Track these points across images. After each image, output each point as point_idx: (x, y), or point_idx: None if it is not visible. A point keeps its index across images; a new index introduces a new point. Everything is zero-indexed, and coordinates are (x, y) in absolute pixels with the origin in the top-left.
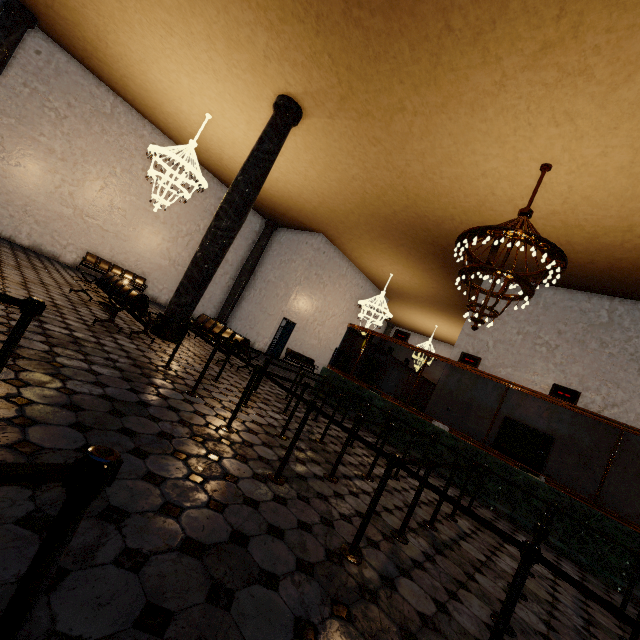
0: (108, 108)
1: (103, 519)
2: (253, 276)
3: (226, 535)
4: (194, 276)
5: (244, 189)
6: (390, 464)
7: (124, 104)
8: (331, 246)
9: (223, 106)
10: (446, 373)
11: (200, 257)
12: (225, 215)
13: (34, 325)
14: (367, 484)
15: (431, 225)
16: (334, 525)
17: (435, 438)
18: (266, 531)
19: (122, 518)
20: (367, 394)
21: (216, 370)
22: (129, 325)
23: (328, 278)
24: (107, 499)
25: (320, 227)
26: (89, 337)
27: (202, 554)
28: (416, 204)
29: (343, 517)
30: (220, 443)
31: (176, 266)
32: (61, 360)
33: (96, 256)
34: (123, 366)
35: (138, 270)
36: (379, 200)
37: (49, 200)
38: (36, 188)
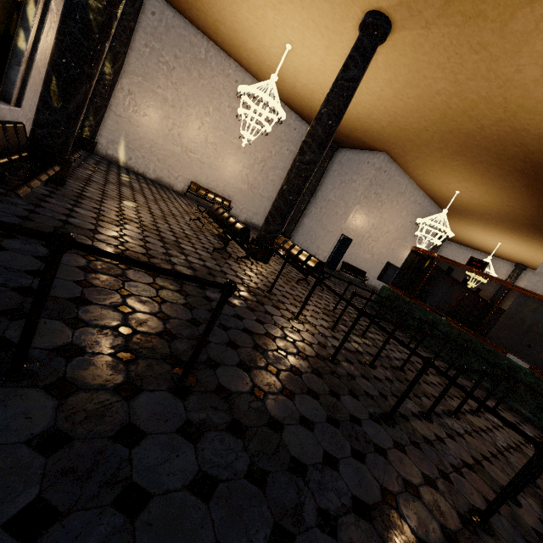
0: (203, 54)
1: (293, 473)
2: (314, 195)
3: (378, 493)
4: (280, 207)
5: (327, 121)
6: (542, 454)
7: (214, 47)
8: (393, 164)
9: (304, 34)
10: (519, 301)
11: (286, 190)
12: (308, 149)
13: (183, 259)
14: (456, 423)
15: (529, 139)
16: (451, 480)
17: (521, 380)
18: (404, 488)
19: (304, 471)
20: (431, 317)
21: (299, 290)
22: (232, 248)
23: (386, 196)
24: (287, 449)
25: (384, 146)
26: (215, 266)
27: (370, 517)
28: (515, 116)
29: (454, 469)
30: (333, 377)
31: (253, 189)
32: (209, 294)
33: (197, 184)
34: (244, 294)
35: (225, 194)
36: (464, 115)
37: (165, 141)
38: (157, 133)
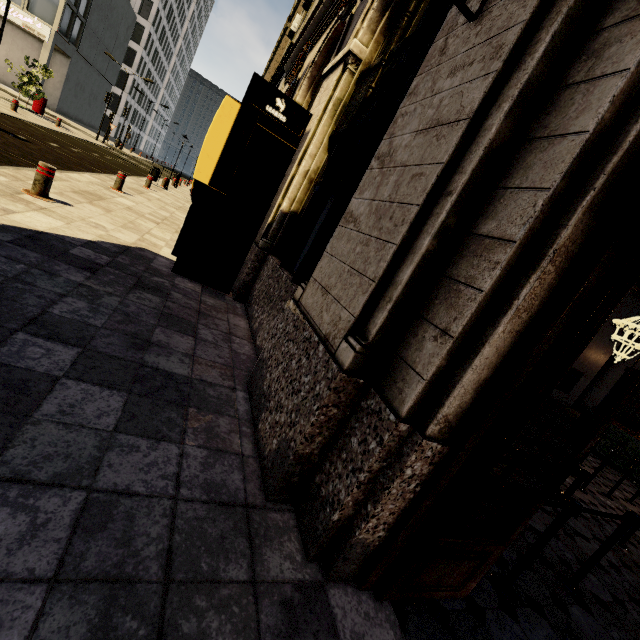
0: None
1: None
2: None
3: None
4: None
5: None
6: None
7: None
8: None
9: None
10: None
11: None
12: None
13: None
14: None
15: None
16: None
17: None
18: None
19: None
20: None
21: None
22: None
23: None
24: None
25: None
26: None
27: None
28: None
29: None
30: None
31: None
32: None
33: None
34: None
35: None
36: None
37: None
38: None
